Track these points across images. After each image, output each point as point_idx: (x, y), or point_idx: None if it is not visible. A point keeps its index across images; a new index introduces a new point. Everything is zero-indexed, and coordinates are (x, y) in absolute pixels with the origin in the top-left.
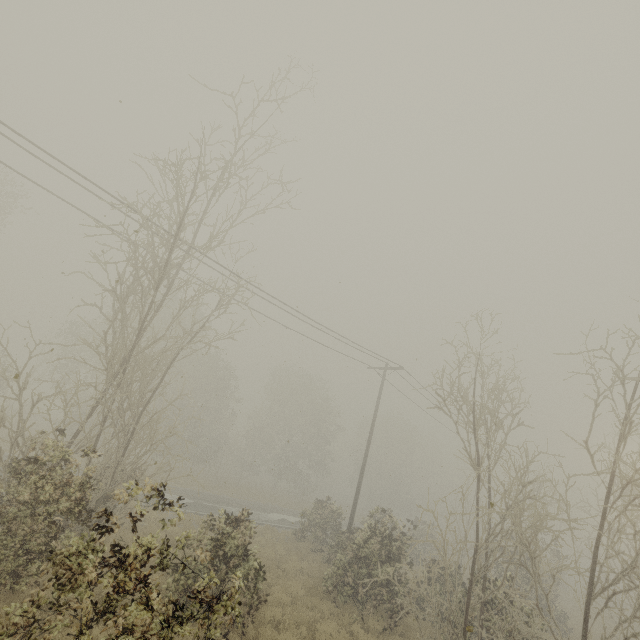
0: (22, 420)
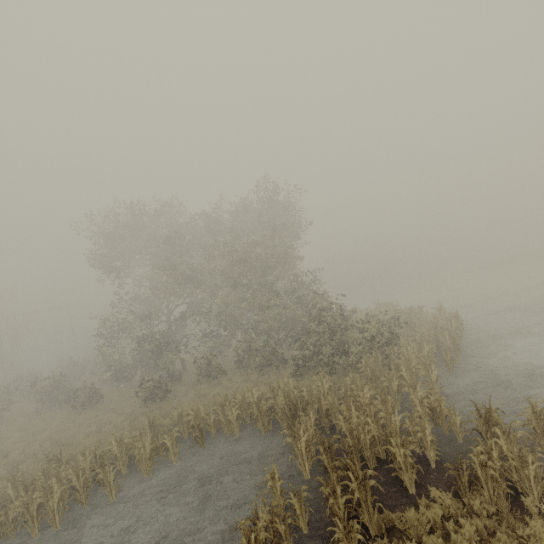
0: None
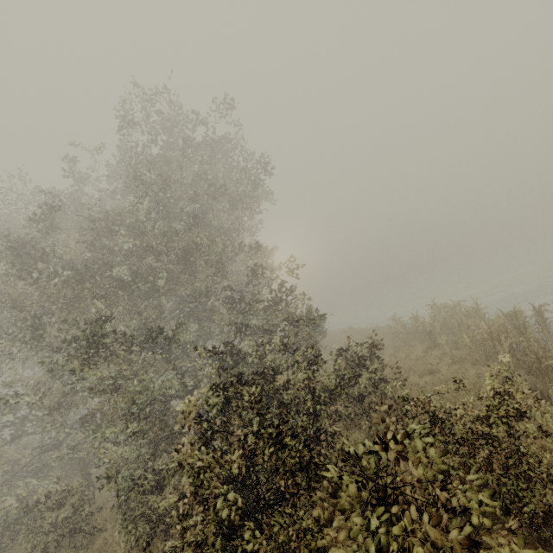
0: None
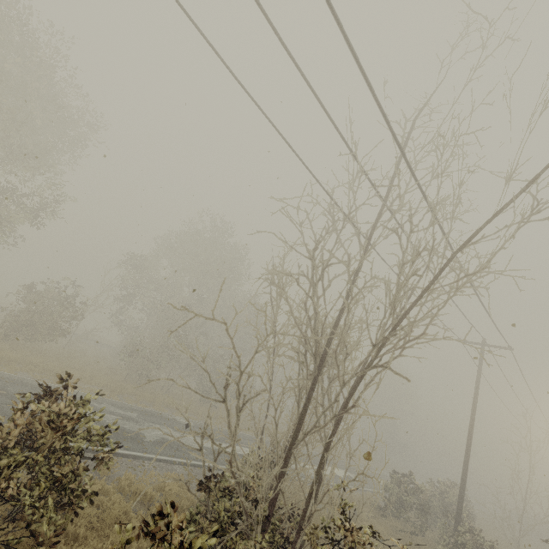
0: (230, 432)
